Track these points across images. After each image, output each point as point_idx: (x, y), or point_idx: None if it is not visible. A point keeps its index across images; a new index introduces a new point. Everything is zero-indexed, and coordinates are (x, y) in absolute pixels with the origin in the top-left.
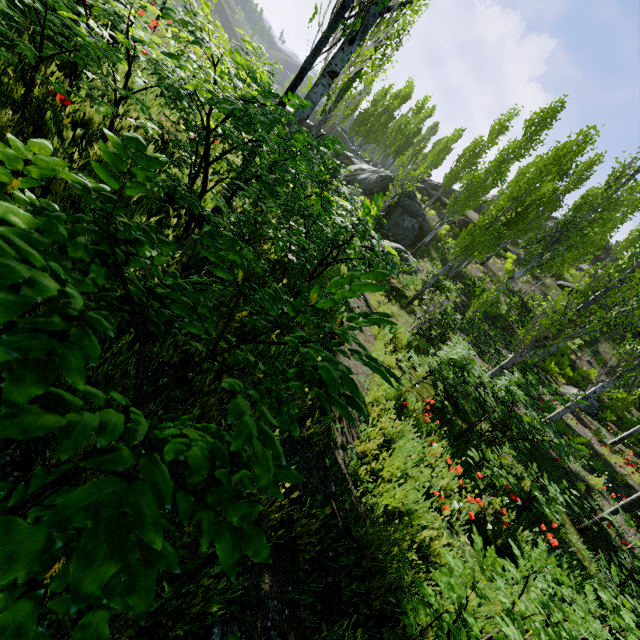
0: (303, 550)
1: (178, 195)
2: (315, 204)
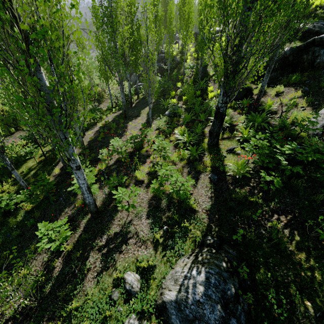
0: None
1: None
2: None
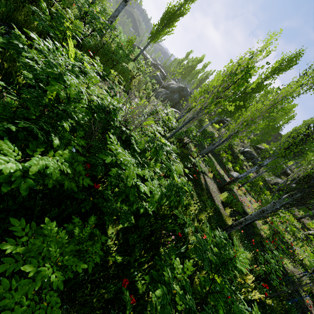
0: None
1: None
2: None
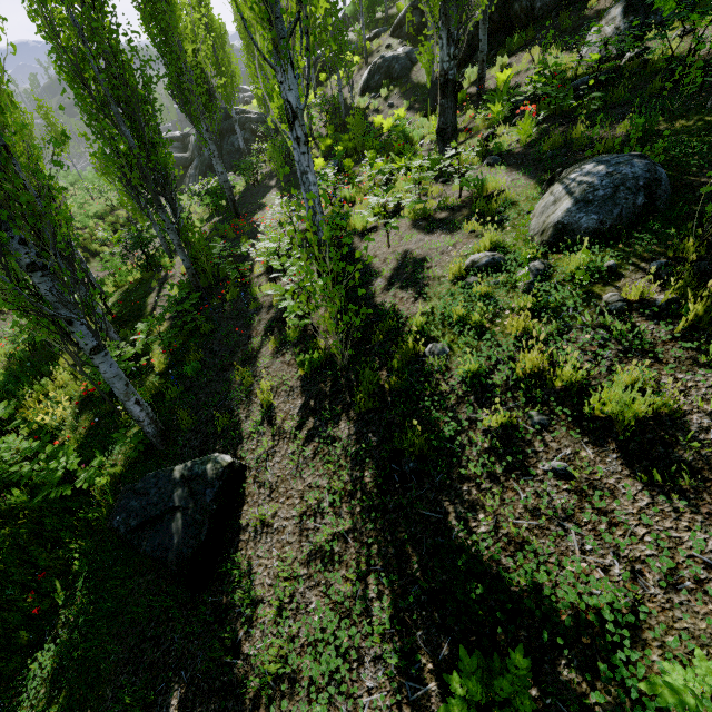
0: None
1: None
2: None
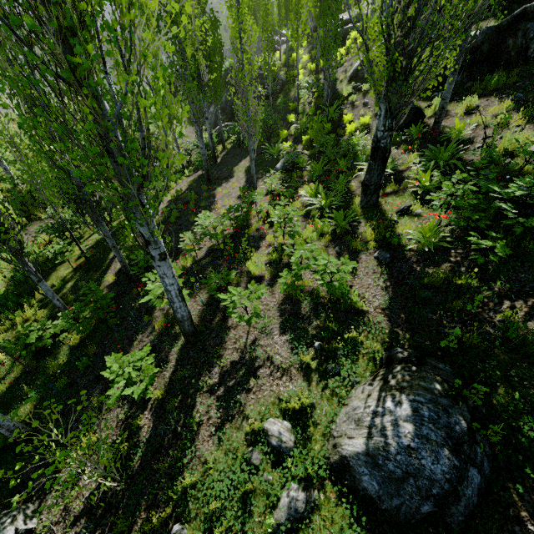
0: None
1: None
2: None
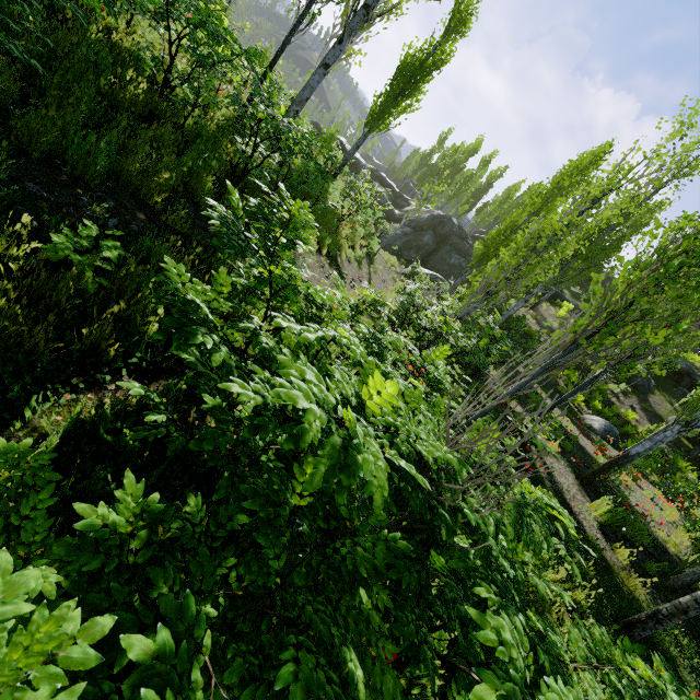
0: (175, 234)
1: (151, 58)
2: (266, 116)
